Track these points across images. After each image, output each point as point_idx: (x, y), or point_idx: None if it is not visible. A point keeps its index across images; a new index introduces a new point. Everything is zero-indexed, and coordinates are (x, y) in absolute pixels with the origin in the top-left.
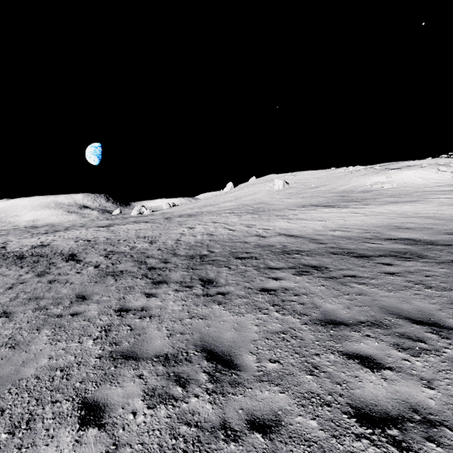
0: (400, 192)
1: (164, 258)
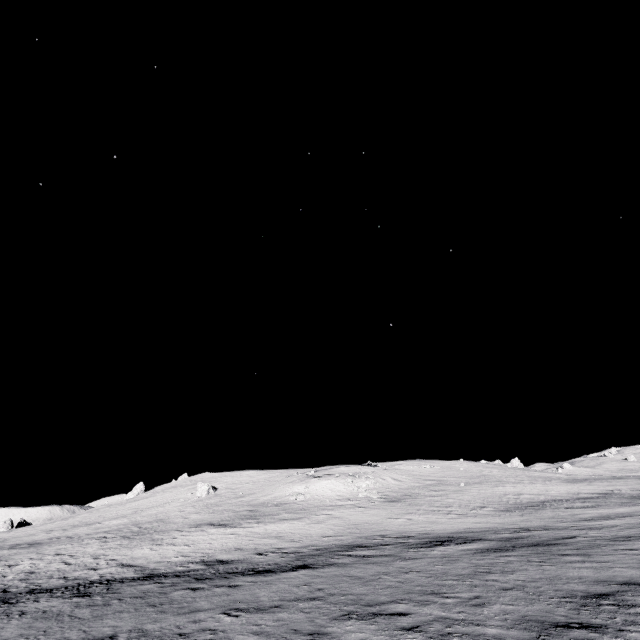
0: (303, 507)
1: None
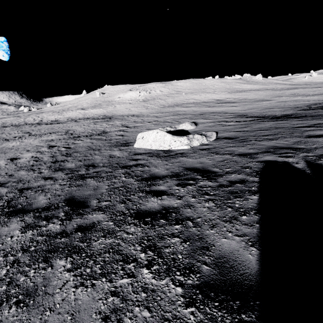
0: (114, 103)
1: None
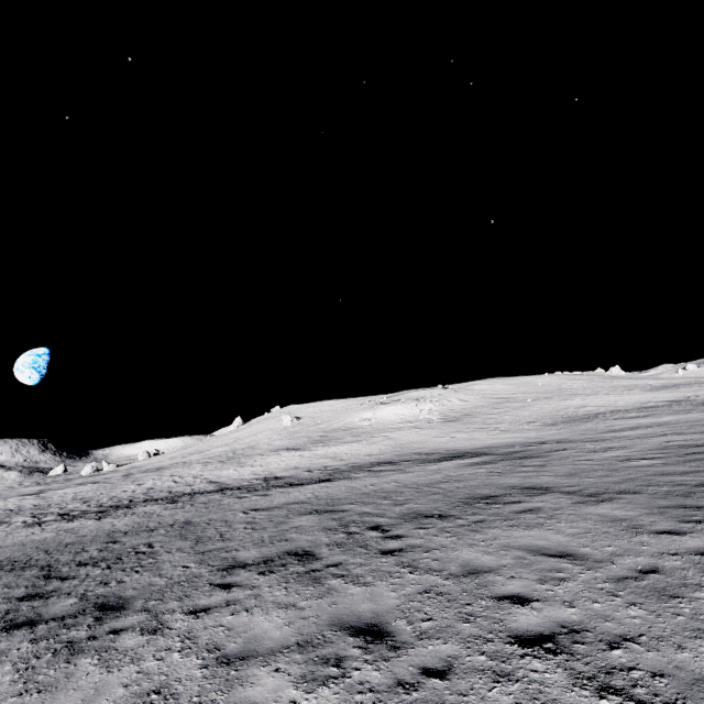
0: (367, 431)
1: (87, 510)
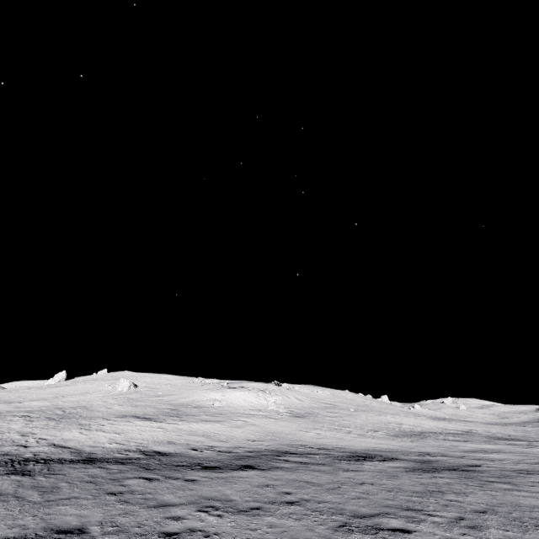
0: (221, 412)
1: None
